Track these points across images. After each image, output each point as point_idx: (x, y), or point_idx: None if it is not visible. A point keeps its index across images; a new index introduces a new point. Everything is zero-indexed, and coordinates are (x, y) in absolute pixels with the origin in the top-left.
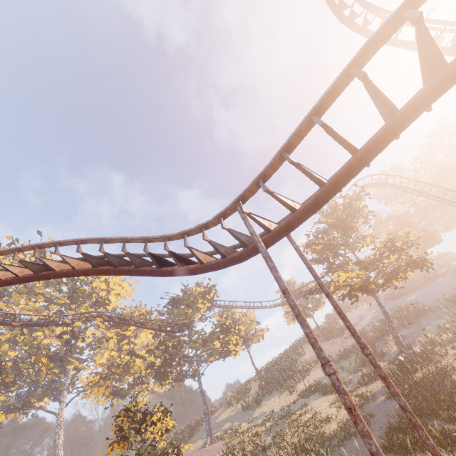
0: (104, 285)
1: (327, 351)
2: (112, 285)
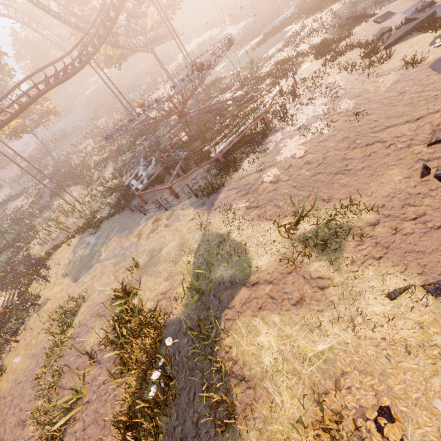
0: None
1: (7, 176)
2: None
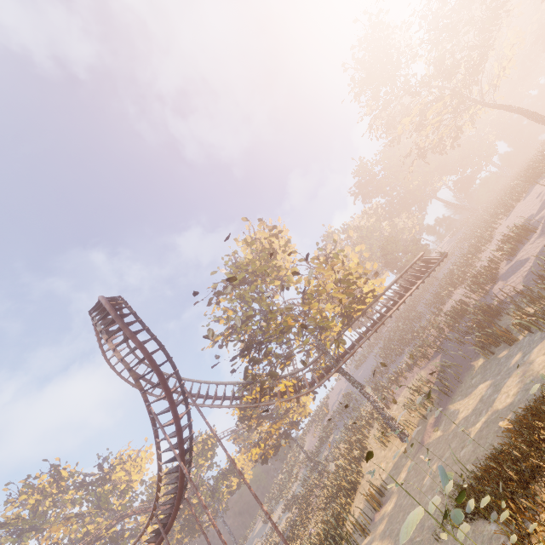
0: (122, 472)
1: (311, 446)
2: (129, 468)
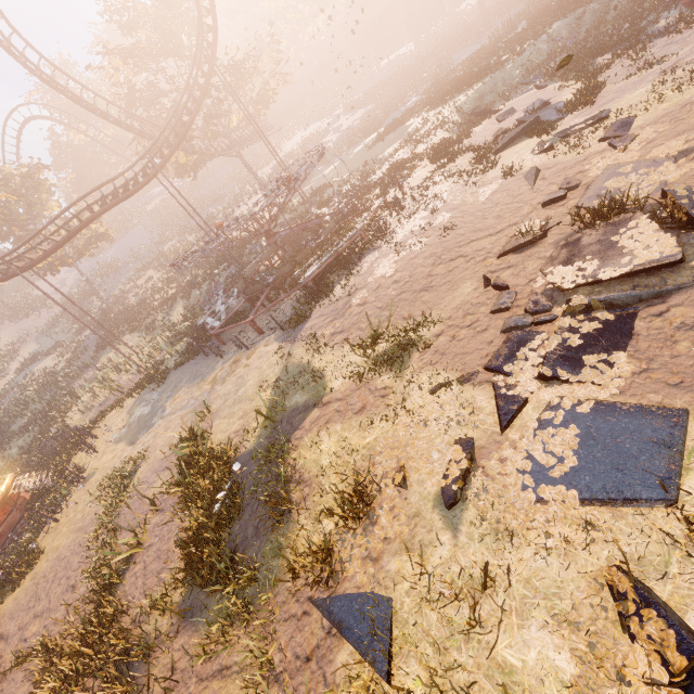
0: None
1: (32, 327)
2: None
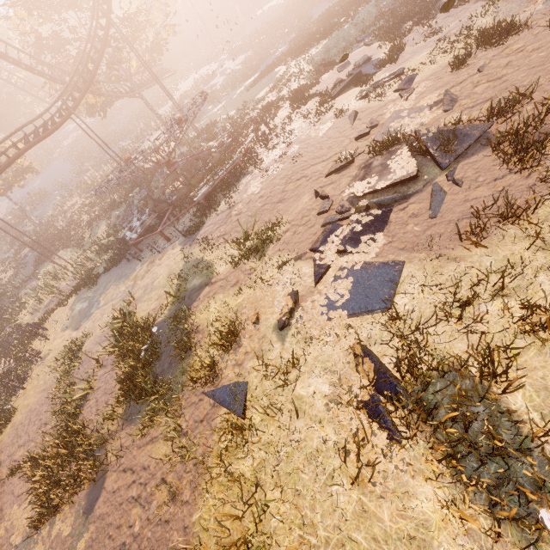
0: None
1: None
2: None
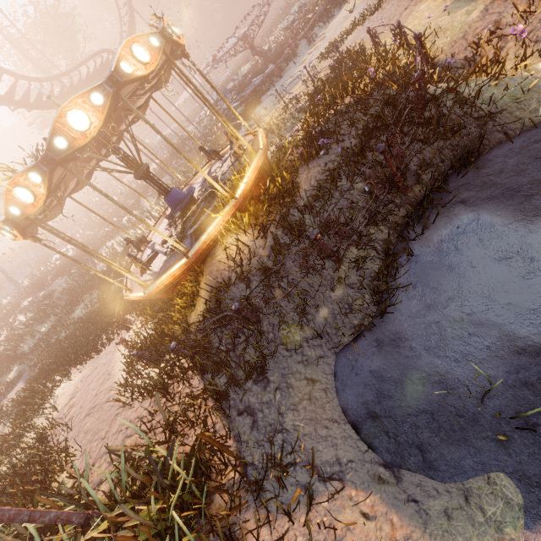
0: None
1: None
2: None
